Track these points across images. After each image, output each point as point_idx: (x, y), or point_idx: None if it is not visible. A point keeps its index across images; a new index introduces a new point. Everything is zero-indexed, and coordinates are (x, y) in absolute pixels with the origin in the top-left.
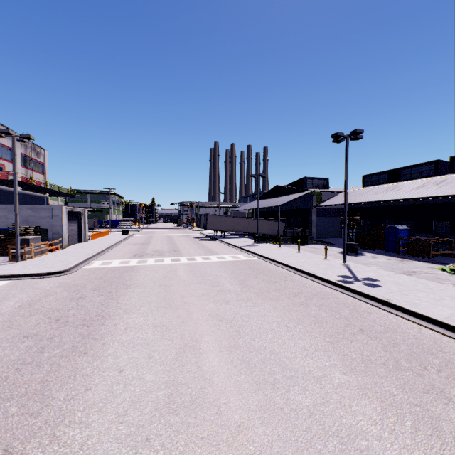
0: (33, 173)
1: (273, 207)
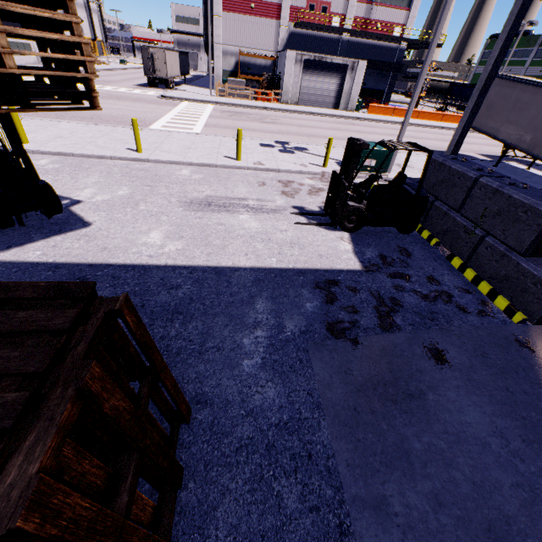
0: (382, 10)
1: None
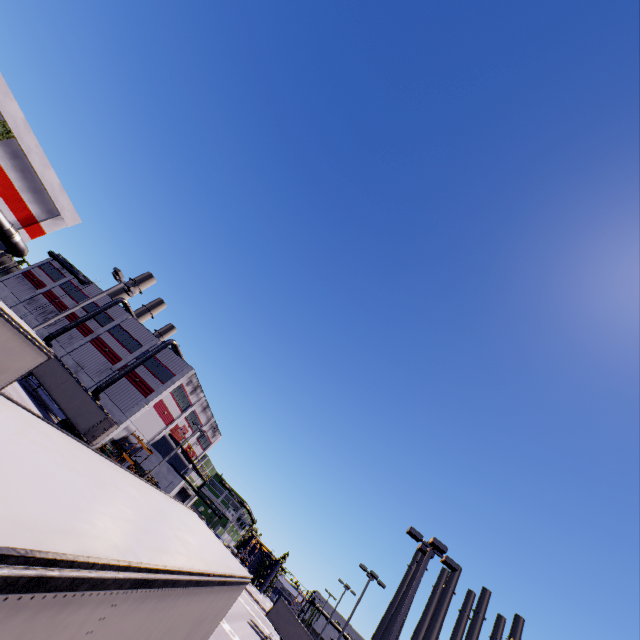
0: (198, 445)
1: None
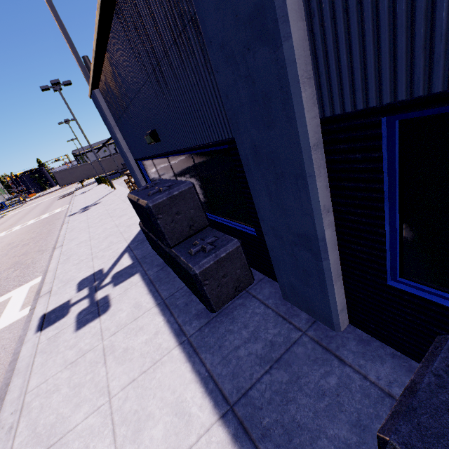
0: None
1: (104, 145)
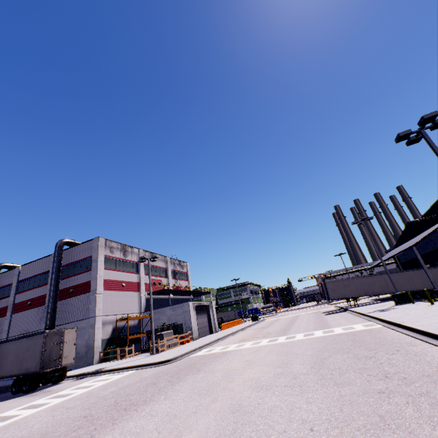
0: (180, 282)
1: (405, 250)
